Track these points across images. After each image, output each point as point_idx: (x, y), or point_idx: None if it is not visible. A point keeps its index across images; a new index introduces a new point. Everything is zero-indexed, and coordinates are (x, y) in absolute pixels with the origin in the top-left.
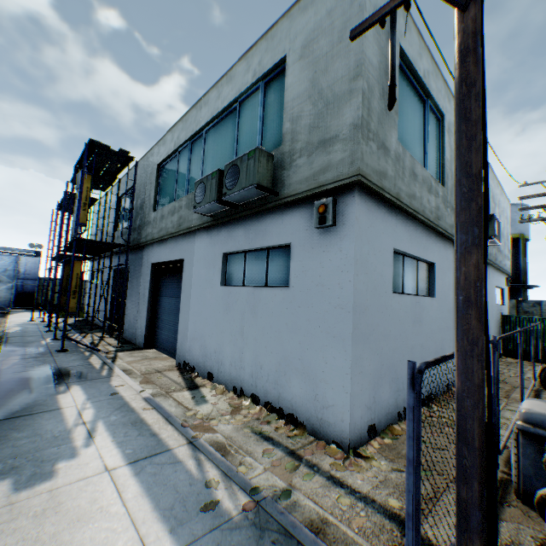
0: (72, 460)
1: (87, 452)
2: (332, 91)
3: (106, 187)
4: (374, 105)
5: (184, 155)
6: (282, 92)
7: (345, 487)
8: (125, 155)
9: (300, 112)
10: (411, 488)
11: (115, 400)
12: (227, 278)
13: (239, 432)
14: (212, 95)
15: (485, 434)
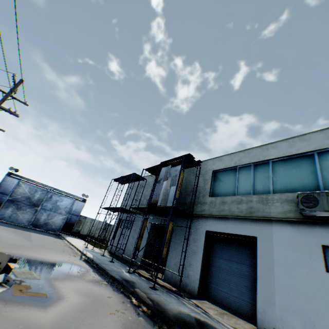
0: None
1: None
2: None
3: None
4: None
5: (245, 170)
6: None
7: None
8: (197, 163)
9: None
10: None
11: None
12: (328, 265)
13: None
14: (280, 144)
15: None
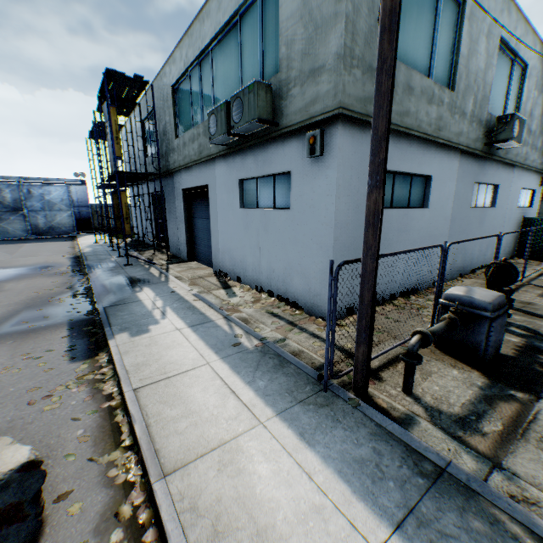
0: (157, 325)
1: (164, 322)
2: (320, 13)
3: (128, 113)
4: (361, 26)
5: (195, 77)
6: (279, 6)
7: (320, 339)
8: (140, 81)
9: (294, 35)
10: (328, 323)
11: (174, 296)
12: (244, 201)
13: (257, 313)
14: (212, 5)
15: (372, 297)
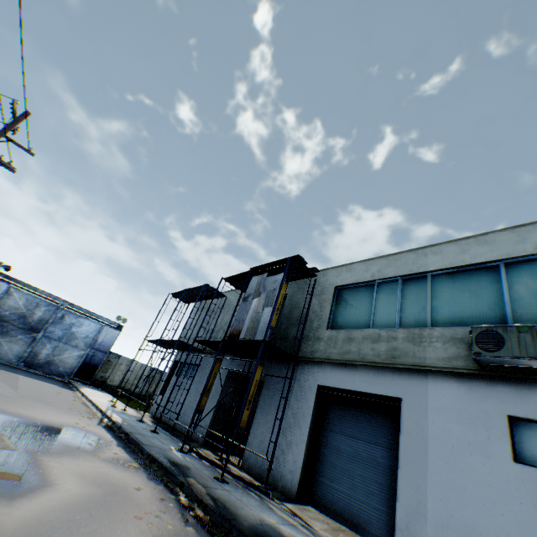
0: None
1: None
2: None
3: None
4: None
5: (388, 287)
6: None
7: None
8: (311, 272)
9: None
10: None
11: None
12: (517, 451)
13: None
14: (446, 247)
15: None
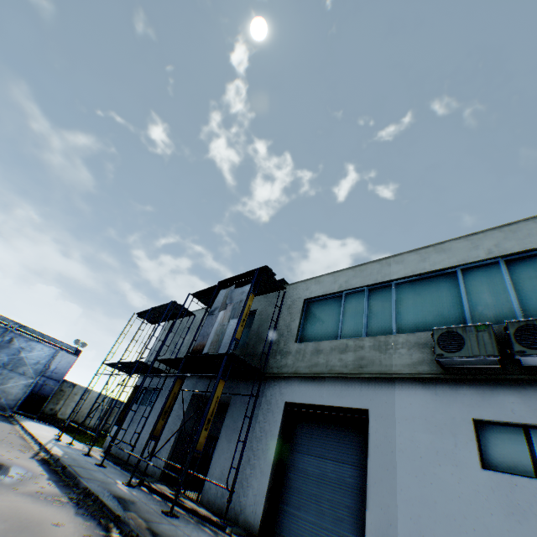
0: None
1: None
2: None
3: None
4: None
5: (355, 298)
6: None
7: None
8: (280, 284)
9: None
10: None
11: None
12: (485, 457)
13: None
14: (408, 257)
15: None
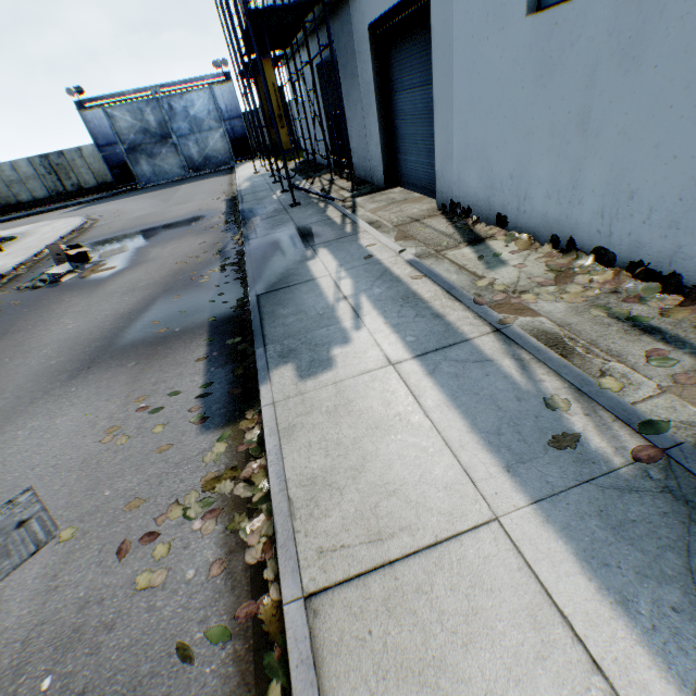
0: (346, 347)
1: (359, 338)
2: None
3: None
4: None
5: None
6: None
7: None
8: None
9: None
10: None
11: (371, 266)
12: None
13: (581, 317)
14: None
15: None
